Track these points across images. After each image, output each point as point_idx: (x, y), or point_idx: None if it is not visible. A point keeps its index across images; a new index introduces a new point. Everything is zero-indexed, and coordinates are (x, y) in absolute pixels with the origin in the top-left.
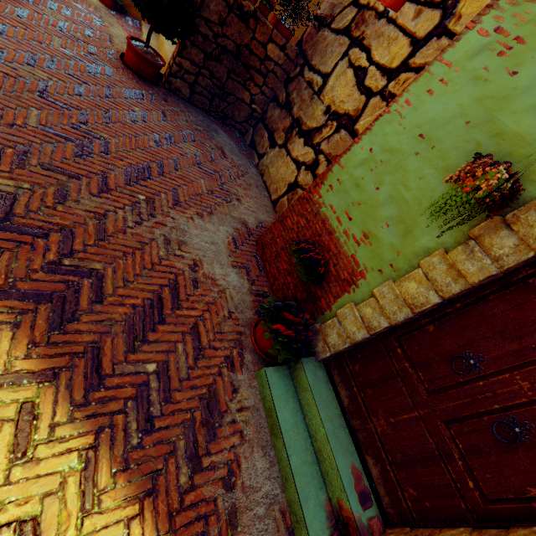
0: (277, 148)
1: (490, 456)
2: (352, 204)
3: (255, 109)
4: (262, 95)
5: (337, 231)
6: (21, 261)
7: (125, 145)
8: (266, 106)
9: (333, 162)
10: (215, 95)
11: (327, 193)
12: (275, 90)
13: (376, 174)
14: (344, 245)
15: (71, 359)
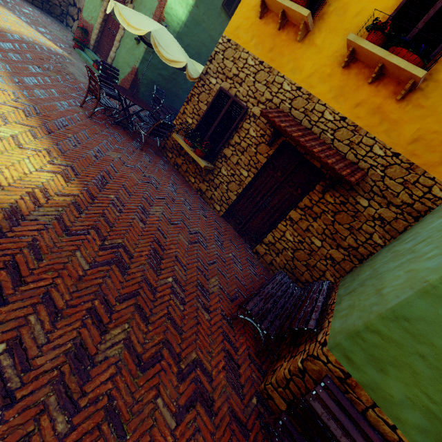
0: (76, 21)
1: (114, 40)
2: (89, 13)
3: (63, 9)
4: (64, 3)
5: (88, 21)
6: (10, 10)
7: (18, 4)
8: (68, 8)
9: (83, 6)
10: (43, 2)
11: (84, 14)
12: (69, 1)
13: (90, 4)
14: (90, 23)
15: (29, 24)
